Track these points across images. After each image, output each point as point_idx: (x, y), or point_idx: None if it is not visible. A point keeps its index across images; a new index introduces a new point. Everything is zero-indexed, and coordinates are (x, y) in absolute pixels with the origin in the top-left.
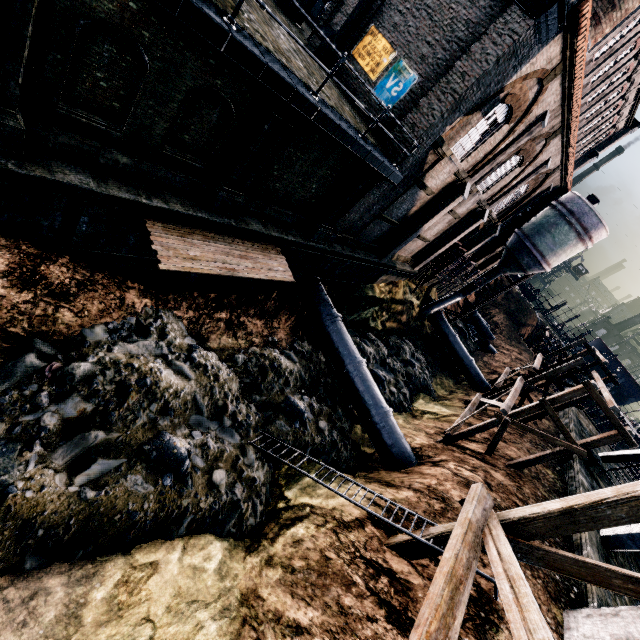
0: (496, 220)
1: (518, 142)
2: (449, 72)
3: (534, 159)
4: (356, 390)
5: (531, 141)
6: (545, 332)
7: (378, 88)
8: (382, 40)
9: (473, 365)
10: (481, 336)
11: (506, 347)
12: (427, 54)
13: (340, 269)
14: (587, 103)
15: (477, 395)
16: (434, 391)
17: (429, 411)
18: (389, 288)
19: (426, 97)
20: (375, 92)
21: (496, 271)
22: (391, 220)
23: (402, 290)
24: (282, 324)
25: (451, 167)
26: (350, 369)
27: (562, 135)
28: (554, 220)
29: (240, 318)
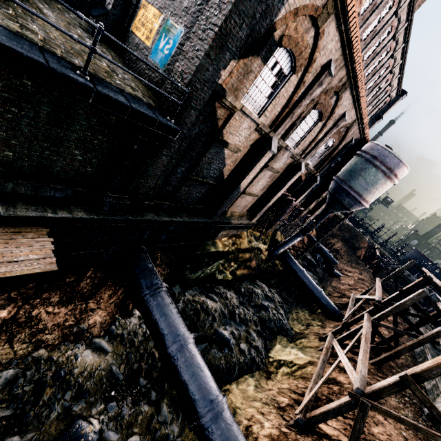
0: (314, 171)
1: (311, 93)
2: (205, 8)
3: (332, 113)
4: (178, 381)
5: (324, 94)
6: (375, 251)
7: (153, 51)
8: (151, 8)
9: (323, 295)
10: (327, 262)
11: (348, 269)
12: (188, 5)
13: (166, 234)
14: (365, 77)
15: (329, 336)
16: (291, 329)
17: (285, 360)
18: (232, 240)
19: (189, 40)
20: (151, 56)
21: (325, 212)
22: (204, 181)
23: (247, 240)
24: (103, 302)
25: (249, 122)
26: (170, 353)
27: (351, 88)
28: (362, 165)
29: (33, 311)
